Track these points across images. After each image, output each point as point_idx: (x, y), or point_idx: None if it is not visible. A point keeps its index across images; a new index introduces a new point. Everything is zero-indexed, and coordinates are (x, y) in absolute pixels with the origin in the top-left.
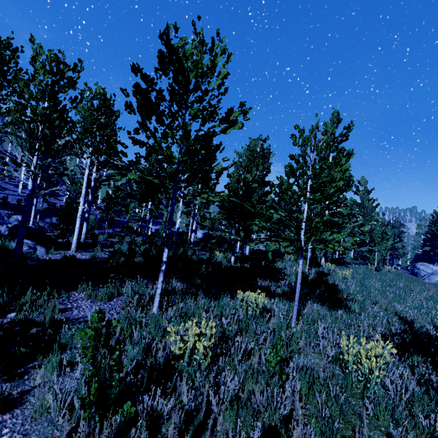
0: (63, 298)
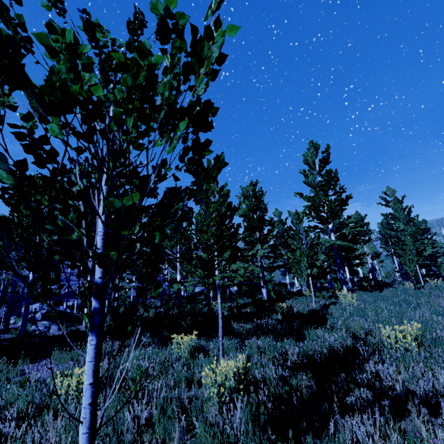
0: (35, 364)
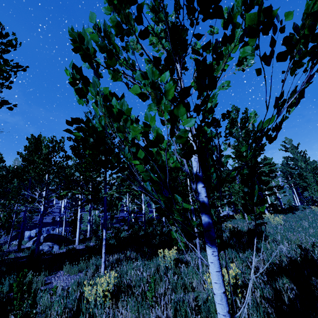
0: (52, 275)
